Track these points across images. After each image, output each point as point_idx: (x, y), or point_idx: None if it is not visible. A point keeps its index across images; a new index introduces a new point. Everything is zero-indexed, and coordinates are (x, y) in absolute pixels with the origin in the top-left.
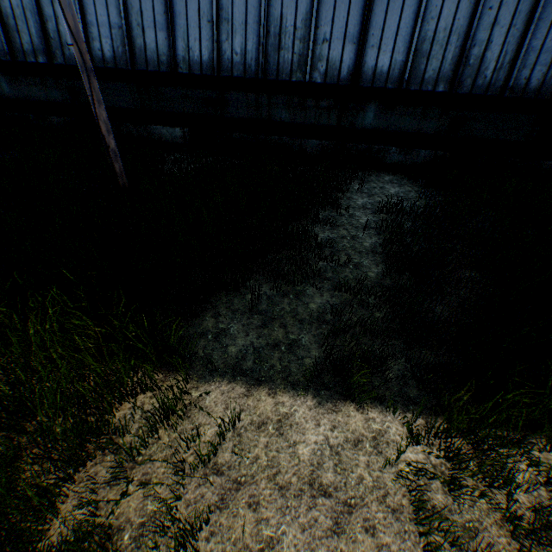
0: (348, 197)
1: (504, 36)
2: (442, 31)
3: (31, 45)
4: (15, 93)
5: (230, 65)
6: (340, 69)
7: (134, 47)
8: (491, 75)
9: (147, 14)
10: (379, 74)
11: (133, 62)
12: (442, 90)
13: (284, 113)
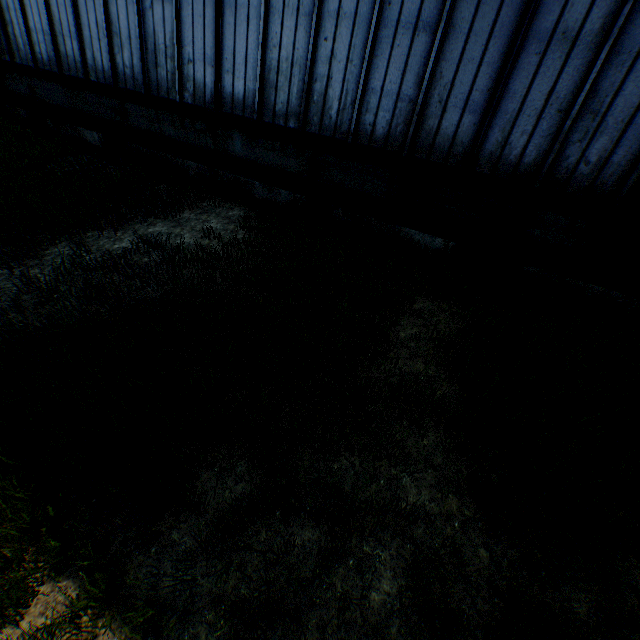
0: (151, 224)
1: (344, 73)
2: (286, 61)
3: (2, 45)
4: (1, 85)
5: (124, 78)
6: (205, 92)
7: (61, 54)
8: (336, 116)
9: (65, 24)
10: (236, 101)
11: (62, 67)
12: (294, 127)
13: (171, 130)
